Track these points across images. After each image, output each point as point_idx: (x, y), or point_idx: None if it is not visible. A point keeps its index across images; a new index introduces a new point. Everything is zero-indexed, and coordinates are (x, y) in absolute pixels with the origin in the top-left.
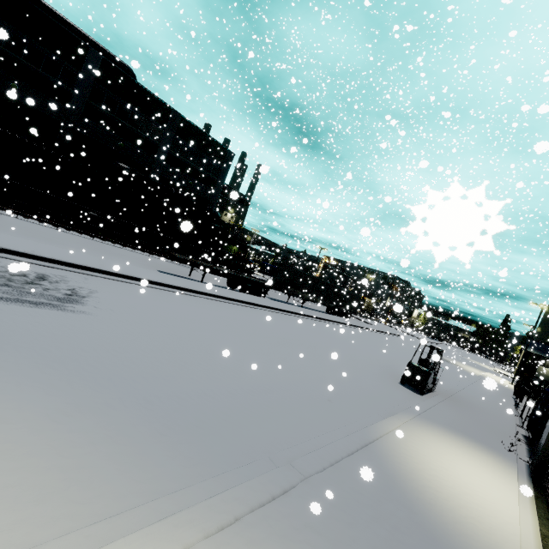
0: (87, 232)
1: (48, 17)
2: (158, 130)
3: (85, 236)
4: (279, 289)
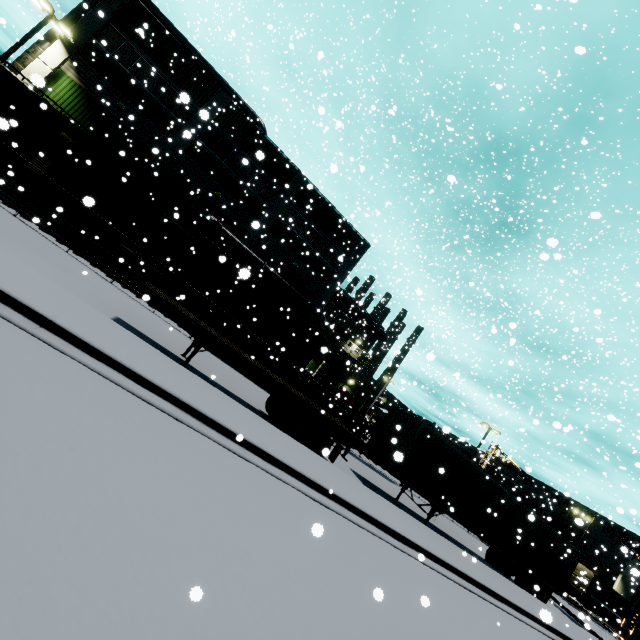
0: (93, 258)
1: (187, 54)
2: (272, 191)
3: (61, 245)
4: (379, 459)
